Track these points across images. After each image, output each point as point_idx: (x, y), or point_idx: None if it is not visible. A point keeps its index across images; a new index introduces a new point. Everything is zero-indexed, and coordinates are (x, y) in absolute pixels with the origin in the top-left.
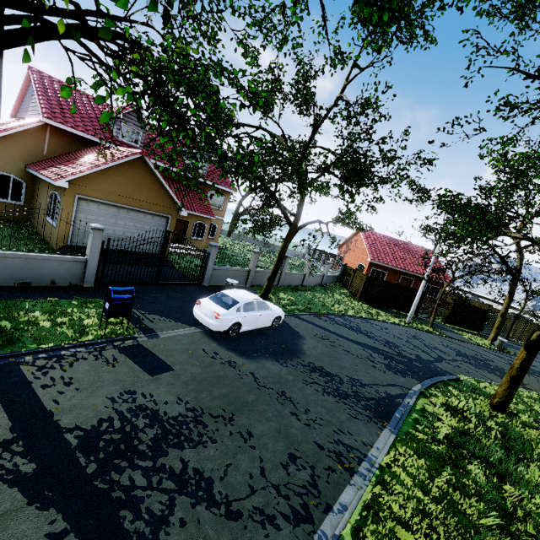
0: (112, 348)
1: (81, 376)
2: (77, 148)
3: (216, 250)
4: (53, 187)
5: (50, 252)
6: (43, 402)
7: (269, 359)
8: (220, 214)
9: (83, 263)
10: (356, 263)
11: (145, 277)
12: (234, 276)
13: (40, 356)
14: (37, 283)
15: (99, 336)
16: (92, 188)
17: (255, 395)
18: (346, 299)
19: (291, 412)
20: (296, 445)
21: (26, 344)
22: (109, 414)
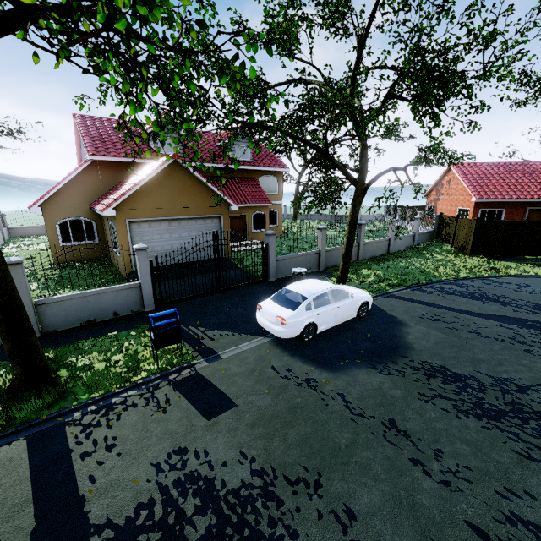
0: (166, 385)
1: (126, 433)
2: (125, 175)
3: (274, 238)
4: (109, 219)
5: (103, 285)
6: (77, 482)
7: (362, 367)
8: (277, 198)
9: (138, 288)
10: (455, 209)
11: (207, 286)
12: (303, 262)
13: (89, 409)
14: (101, 318)
15: (154, 370)
16: (138, 209)
17: (349, 433)
18: (451, 257)
19: (411, 458)
20: (434, 534)
21: (78, 396)
22: (150, 494)
